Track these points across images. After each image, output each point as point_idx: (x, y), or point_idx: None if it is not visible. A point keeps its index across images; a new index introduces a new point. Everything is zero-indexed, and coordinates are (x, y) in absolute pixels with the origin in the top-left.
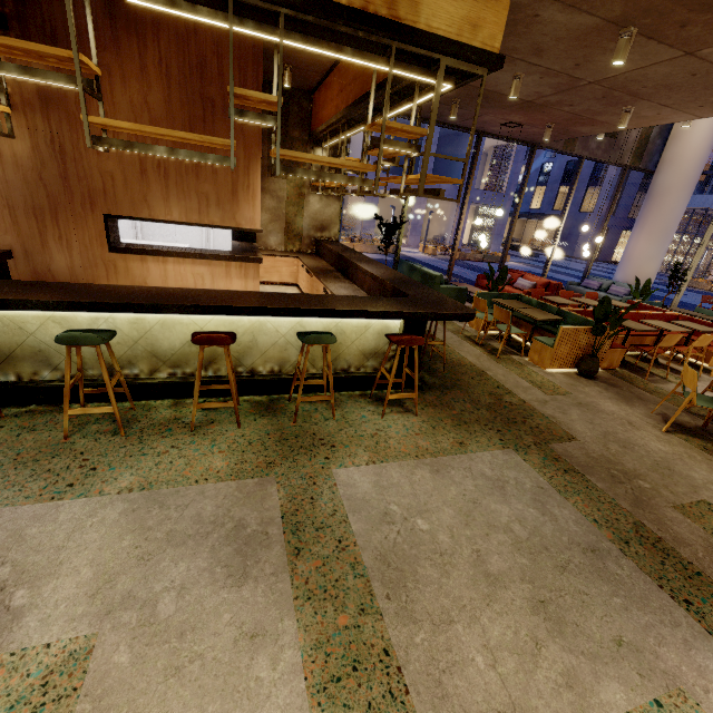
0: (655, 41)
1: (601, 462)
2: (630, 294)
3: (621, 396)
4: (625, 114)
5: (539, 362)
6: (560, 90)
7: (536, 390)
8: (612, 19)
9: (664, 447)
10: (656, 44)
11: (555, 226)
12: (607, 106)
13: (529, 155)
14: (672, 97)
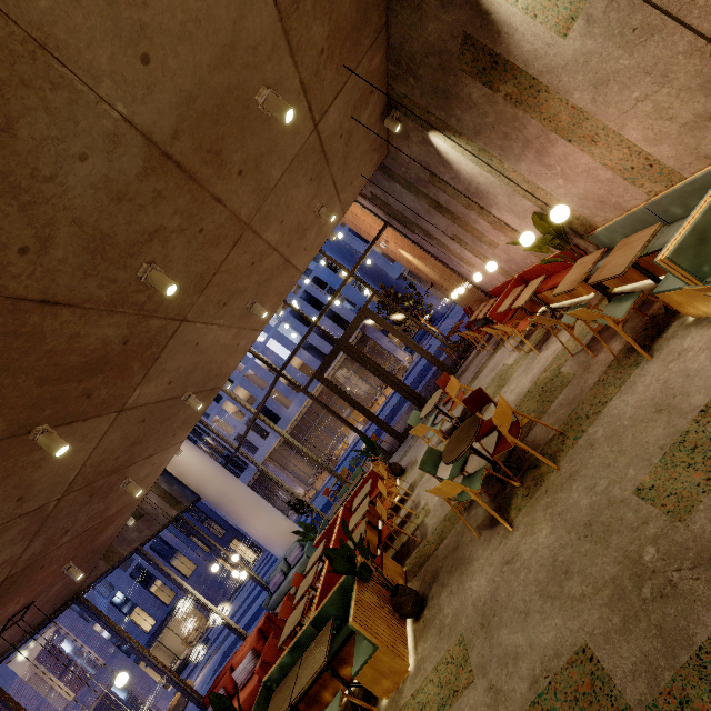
0: (79, 422)
1: (633, 610)
2: (303, 546)
3: (454, 569)
4: (128, 486)
5: (395, 678)
6: (33, 534)
7: (464, 702)
8: (2, 435)
9: (543, 529)
10: (83, 423)
11: (186, 608)
12: (105, 498)
13: (82, 607)
14: (148, 447)
